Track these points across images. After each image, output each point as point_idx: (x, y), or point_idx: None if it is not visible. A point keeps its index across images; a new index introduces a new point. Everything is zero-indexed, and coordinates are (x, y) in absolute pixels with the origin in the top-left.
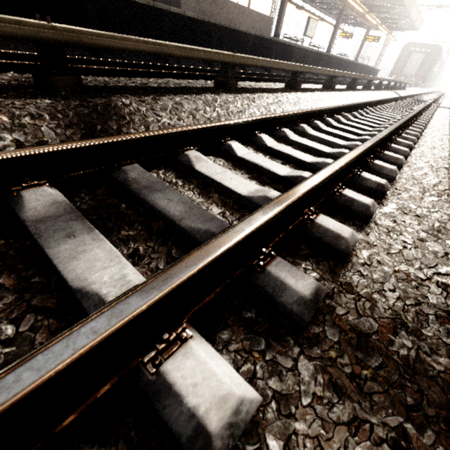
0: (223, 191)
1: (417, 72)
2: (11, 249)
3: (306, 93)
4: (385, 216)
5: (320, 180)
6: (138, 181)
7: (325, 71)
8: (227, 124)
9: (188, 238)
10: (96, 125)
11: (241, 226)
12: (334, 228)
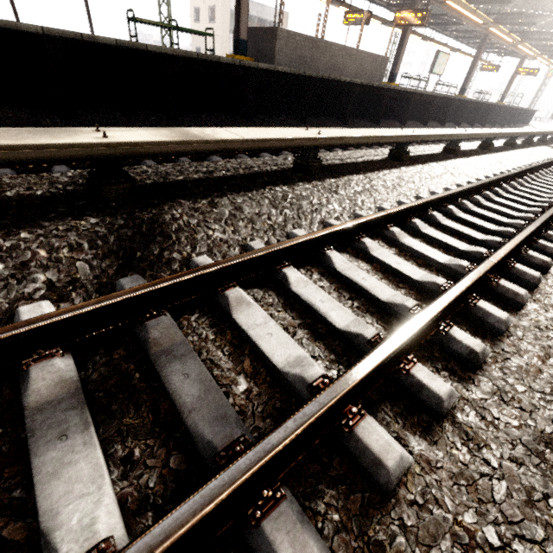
0: (259, 353)
1: None
2: (5, 443)
3: (414, 166)
4: (471, 406)
5: (372, 367)
6: (159, 342)
7: (444, 136)
8: (285, 247)
9: (193, 441)
10: (137, 250)
11: (234, 469)
12: (376, 447)
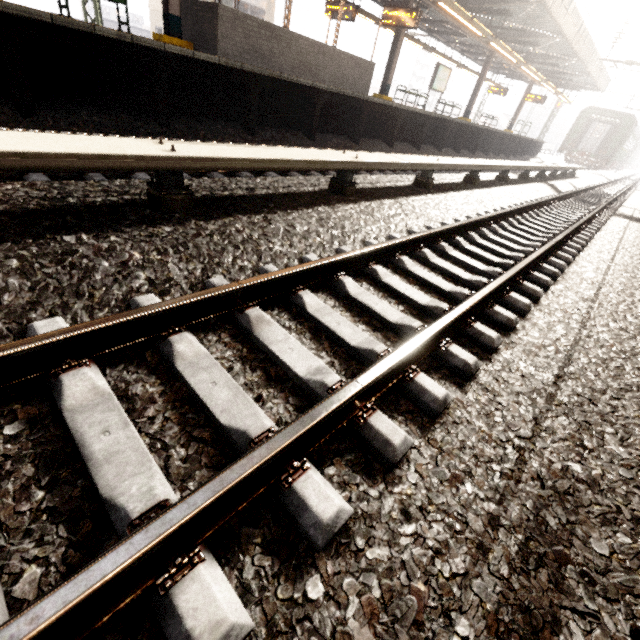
0: None
1: (598, 149)
2: None
3: (358, 203)
4: None
5: None
6: None
7: (404, 165)
8: None
9: None
10: None
11: None
12: None
